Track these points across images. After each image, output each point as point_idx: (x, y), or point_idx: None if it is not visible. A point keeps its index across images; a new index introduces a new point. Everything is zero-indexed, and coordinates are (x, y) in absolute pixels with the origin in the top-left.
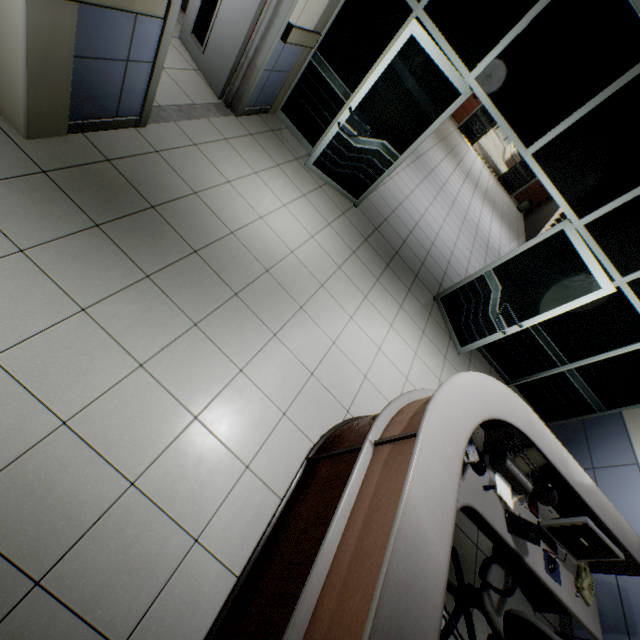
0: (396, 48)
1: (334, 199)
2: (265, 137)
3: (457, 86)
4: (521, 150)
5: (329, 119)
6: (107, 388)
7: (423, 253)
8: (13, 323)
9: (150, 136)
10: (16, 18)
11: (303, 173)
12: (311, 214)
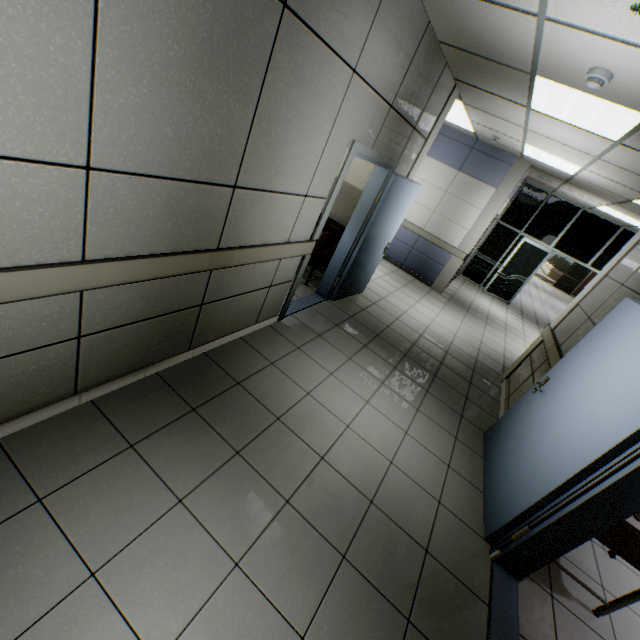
0: (519, 245)
1: (499, 302)
2: (465, 284)
3: (546, 251)
4: (584, 265)
5: (487, 272)
6: (504, 344)
7: (547, 322)
8: (478, 329)
9: (450, 289)
10: (456, 266)
11: (483, 294)
12: (499, 307)
